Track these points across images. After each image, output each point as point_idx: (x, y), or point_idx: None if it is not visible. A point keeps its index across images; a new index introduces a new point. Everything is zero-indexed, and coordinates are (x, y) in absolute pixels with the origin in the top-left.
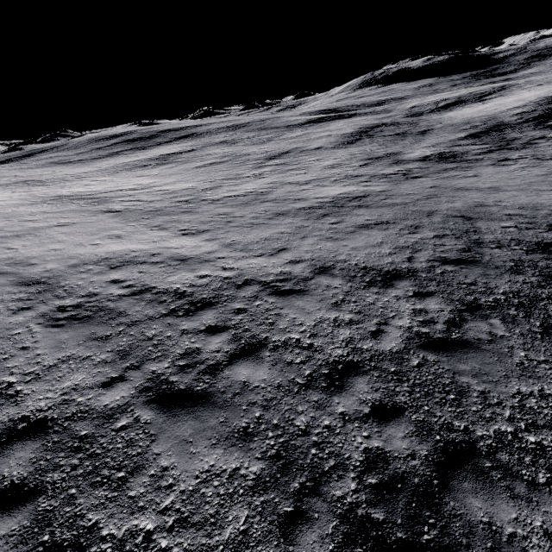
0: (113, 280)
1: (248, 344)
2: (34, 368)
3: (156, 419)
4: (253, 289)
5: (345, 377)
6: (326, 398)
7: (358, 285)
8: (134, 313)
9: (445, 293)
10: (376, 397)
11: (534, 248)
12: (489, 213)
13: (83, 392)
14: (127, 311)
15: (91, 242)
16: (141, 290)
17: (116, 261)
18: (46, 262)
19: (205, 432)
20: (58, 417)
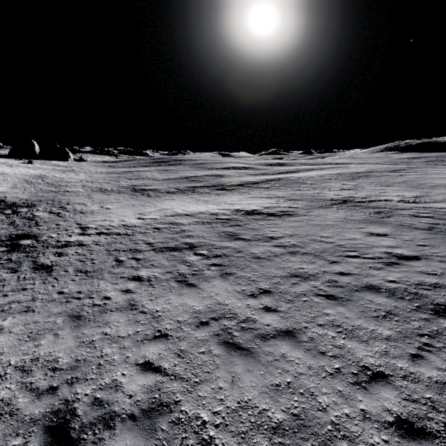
0: None
1: None
2: None
3: None
4: None
5: None
6: None
7: None
8: None
9: None
10: None
11: (30, 205)
12: (60, 200)
13: None
14: None
15: None
16: None
17: None
18: None
19: None
20: None
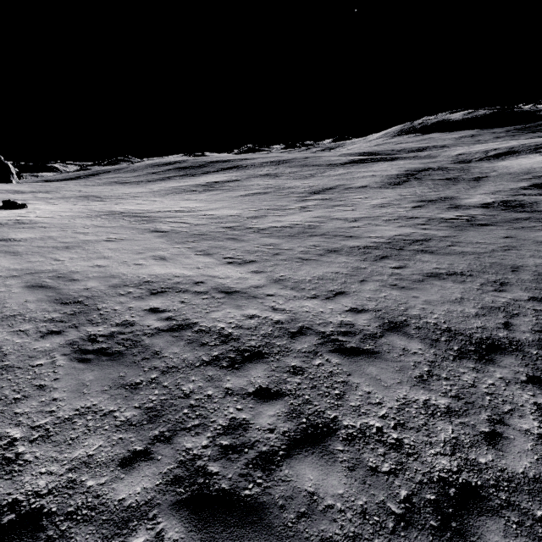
0: (152, 309)
1: (312, 425)
2: (46, 420)
3: (186, 541)
4: (310, 341)
5: (464, 514)
6: None
7: (445, 354)
8: (170, 355)
9: None
10: None
11: None
12: None
13: (95, 471)
14: (163, 352)
15: (135, 262)
16: (181, 325)
17: (157, 286)
18: (87, 279)
19: None
20: (57, 510)
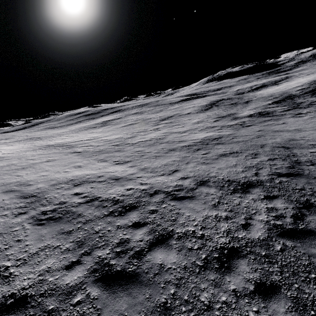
0: (75, 193)
1: (161, 235)
2: (23, 255)
3: (101, 295)
4: (160, 196)
5: (230, 260)
6: (220, 277)
7: (226, 192)
8: (87, 214)
9: (285, 196)
10: (256, 276)
11: None
12: (299, 144)
13: (53, 273)
14: (83, 213)
15: (64, 170)
16: (92, 199)
17: (77, 181)
18: (37, 183)
19: (136, 307)
20: (35, 293)
